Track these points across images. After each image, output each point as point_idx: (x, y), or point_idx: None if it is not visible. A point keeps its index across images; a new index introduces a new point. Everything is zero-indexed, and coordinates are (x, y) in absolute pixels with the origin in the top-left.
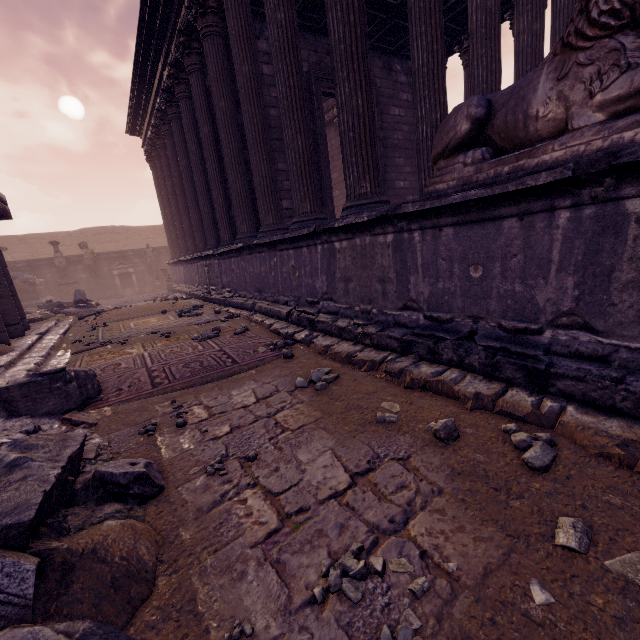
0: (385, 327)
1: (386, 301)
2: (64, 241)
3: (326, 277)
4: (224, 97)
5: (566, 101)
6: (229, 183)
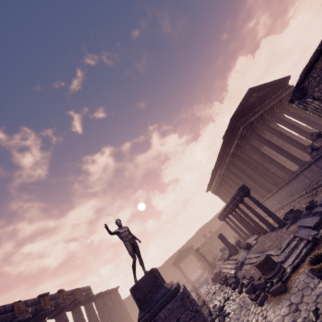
0: None
1: None
2: (194, 239)
3: (307, 179)
4: (247, 167)
5: (319, 144)
6: (260, 180)
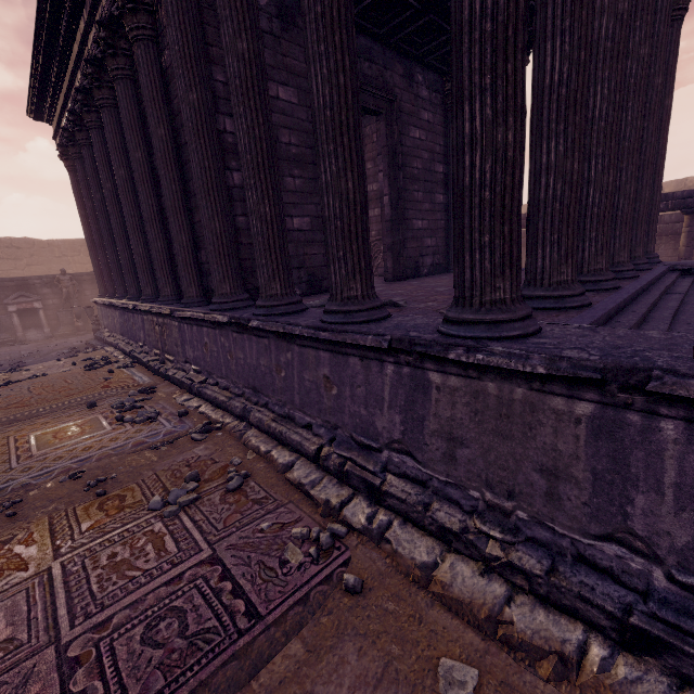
0: (556, 559)
1: (555, 509)
2: None
3: (402, 418)
4: (196, 86)
5: None
6: (202, 219)
